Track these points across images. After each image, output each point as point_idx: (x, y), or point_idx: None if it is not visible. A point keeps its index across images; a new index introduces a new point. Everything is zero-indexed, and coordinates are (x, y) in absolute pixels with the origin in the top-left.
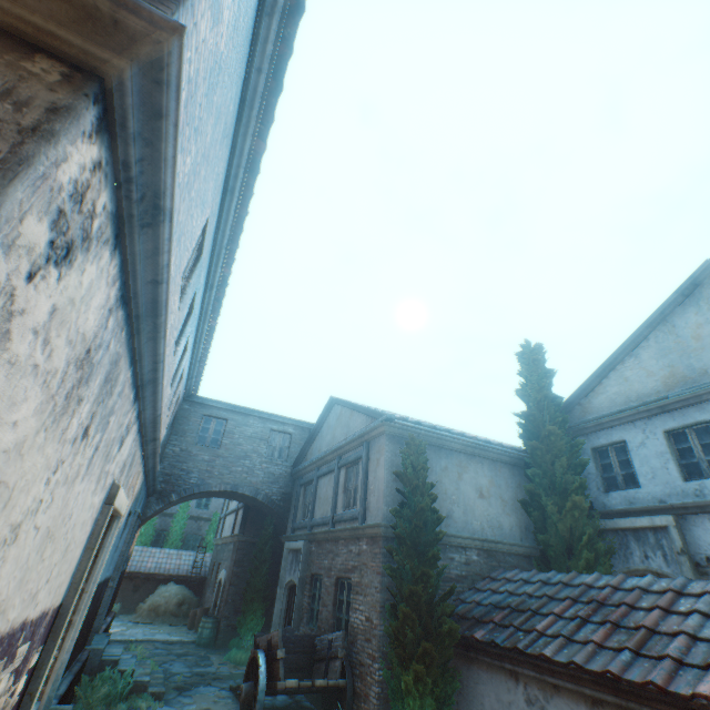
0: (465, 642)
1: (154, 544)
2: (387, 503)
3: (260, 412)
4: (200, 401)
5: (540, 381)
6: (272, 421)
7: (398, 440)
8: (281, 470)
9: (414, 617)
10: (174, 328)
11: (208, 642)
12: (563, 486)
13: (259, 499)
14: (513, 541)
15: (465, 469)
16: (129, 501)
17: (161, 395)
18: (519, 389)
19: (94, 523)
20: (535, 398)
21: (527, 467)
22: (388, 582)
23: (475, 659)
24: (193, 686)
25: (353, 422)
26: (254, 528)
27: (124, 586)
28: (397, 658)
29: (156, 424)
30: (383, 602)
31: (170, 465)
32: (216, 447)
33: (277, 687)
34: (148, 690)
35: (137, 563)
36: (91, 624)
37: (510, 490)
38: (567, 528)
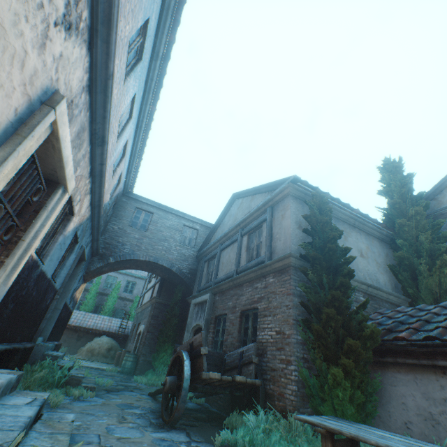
0: (379, 350)
1: (93, 313)
2: (294, 243)
3: (176, 211)
4: (134, 197)
5: (402, 181)
6: (185, 219)
7: (299, 202)
8: (189, 253)
9: (338, 318)
10: (131, 3)
11: (129, 371)
12: (428, 253)
13: (173, 270)
14: (390, 291)
15: (348, 234)
16: (75, 185)
17: (116, 10)
18: (380, 192)
19: (28, 108)
20: (398, 193)
21: (392, 243)
22: (298, 302)
23: (390, 365)
24: (119, 390)
25: (254, 202)
26: (167, 295)
27: (71, 335)
28: (318, 357)
29: (107, 100)
30: (295, 317)
31: (109, 237)
32: (144, 231)
33: (202, 376)
34: (81, 384)
35: (80, 321)
36: (36, 320)
37: (381, 257)
38: (436, 283)
